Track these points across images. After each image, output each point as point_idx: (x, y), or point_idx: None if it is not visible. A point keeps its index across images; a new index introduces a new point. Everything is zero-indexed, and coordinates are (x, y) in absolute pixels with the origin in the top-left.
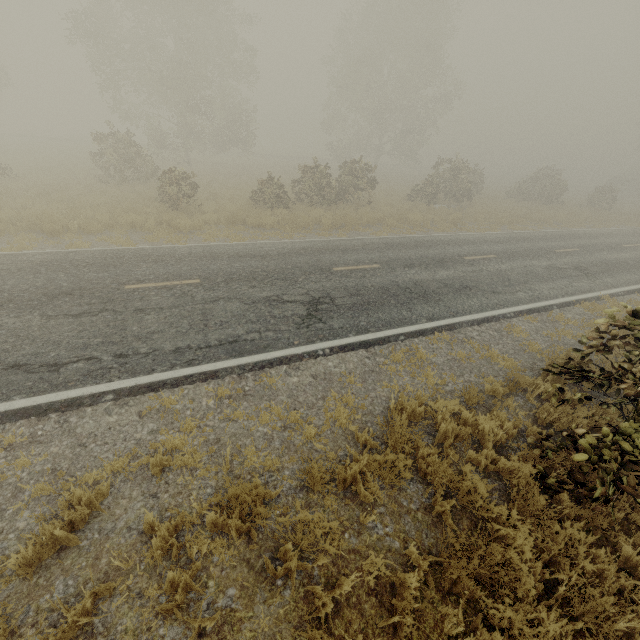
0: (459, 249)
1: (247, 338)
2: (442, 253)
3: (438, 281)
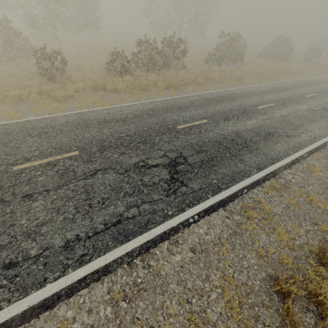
0: (251, 100)
1: (128, 216)
2: (242, 105)
3: (250, 130)
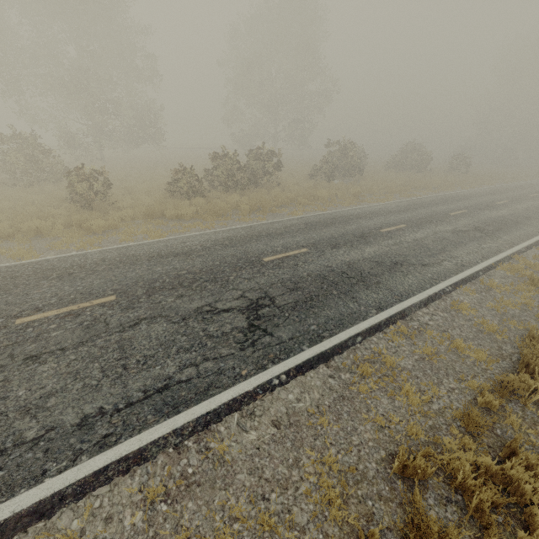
0: (372, 222)
1: (181, 378)
2: (359, 228)
3: (369, 260)
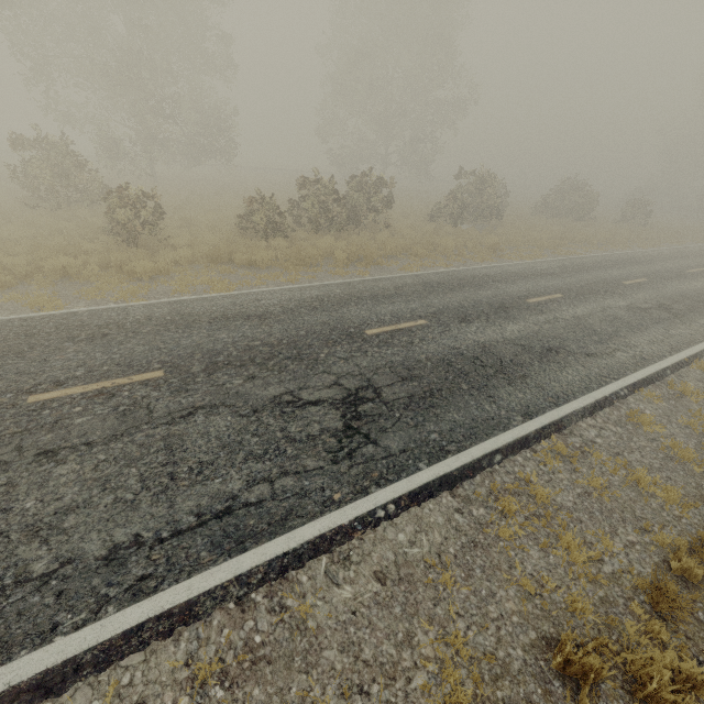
0: (515, 287)
1: (249, 499)
2: (498, 295)
3: (511, 342)
